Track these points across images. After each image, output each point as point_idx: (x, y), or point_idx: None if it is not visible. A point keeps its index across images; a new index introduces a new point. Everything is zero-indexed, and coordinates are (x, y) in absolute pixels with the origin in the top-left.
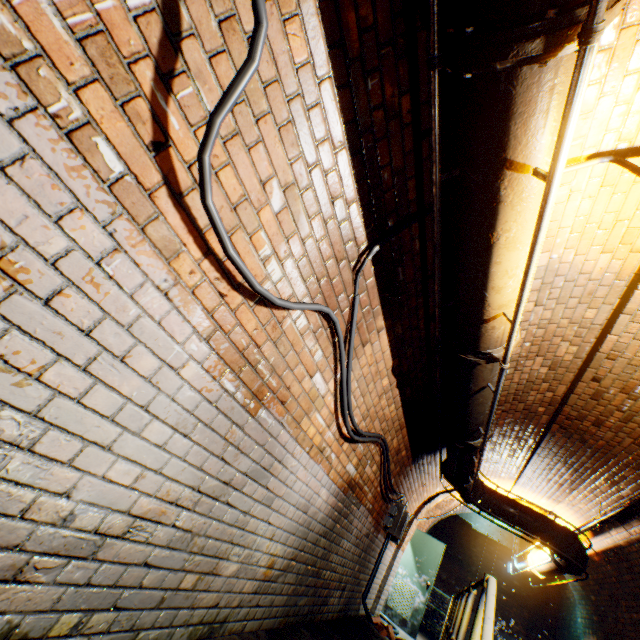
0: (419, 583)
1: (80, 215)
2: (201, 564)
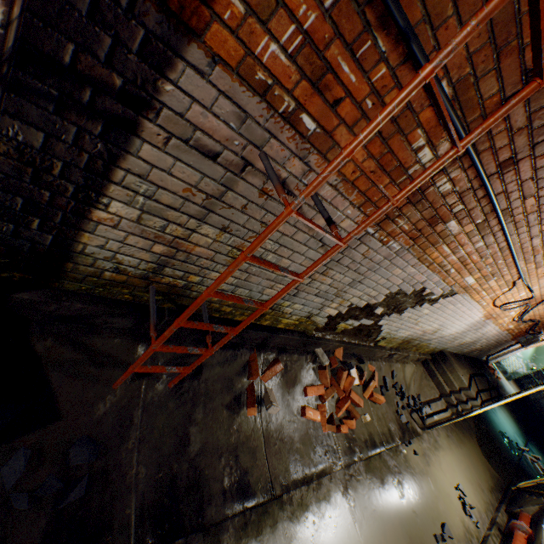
0: (527, 365)
1: (474, 309)
2: (452, 340)
